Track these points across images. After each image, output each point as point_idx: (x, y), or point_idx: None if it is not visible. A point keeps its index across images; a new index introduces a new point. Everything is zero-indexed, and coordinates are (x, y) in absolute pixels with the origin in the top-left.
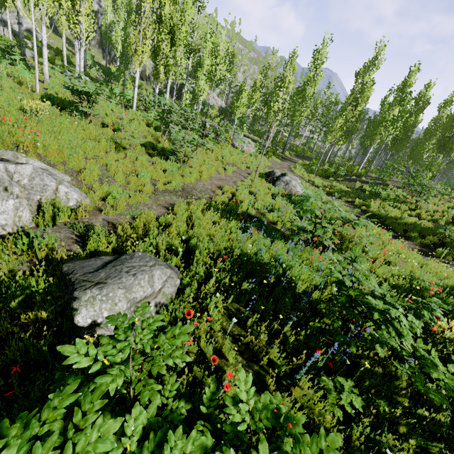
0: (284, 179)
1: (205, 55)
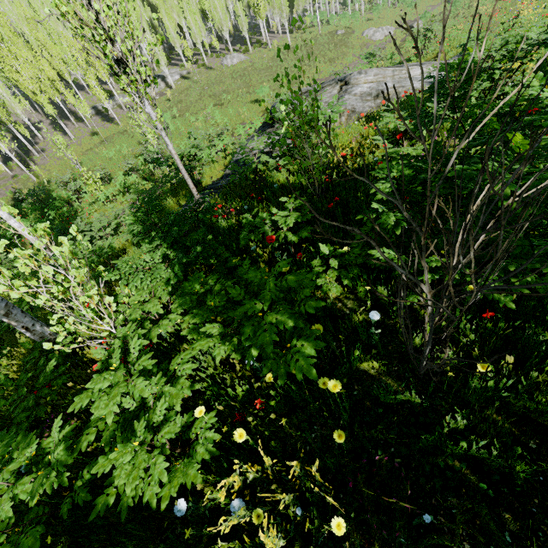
0: None
1: None
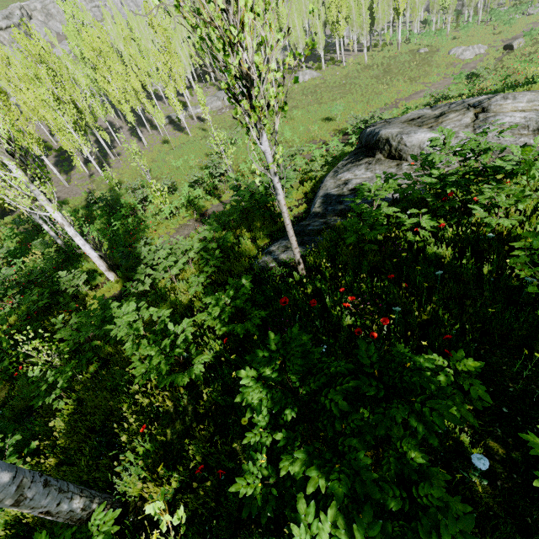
0: None
1: None
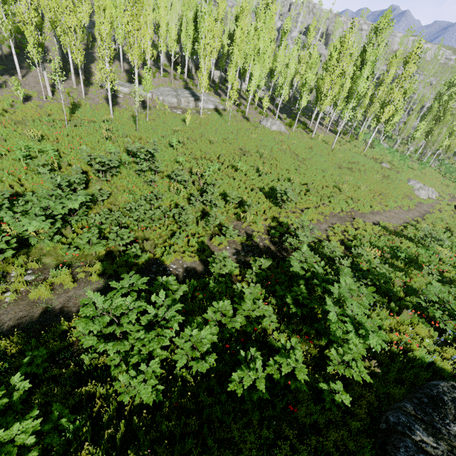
0: None
1: None
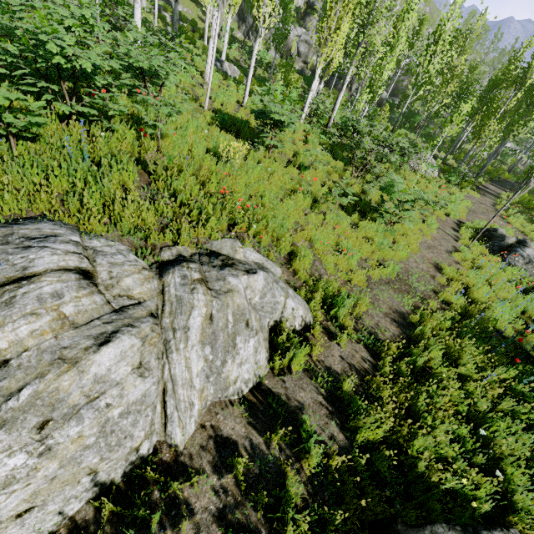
0: (523, 253)
1: (402, 33)
